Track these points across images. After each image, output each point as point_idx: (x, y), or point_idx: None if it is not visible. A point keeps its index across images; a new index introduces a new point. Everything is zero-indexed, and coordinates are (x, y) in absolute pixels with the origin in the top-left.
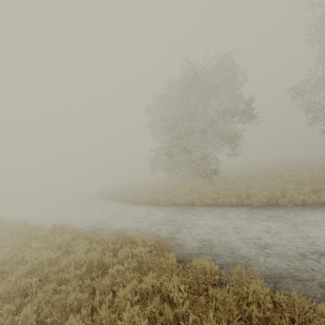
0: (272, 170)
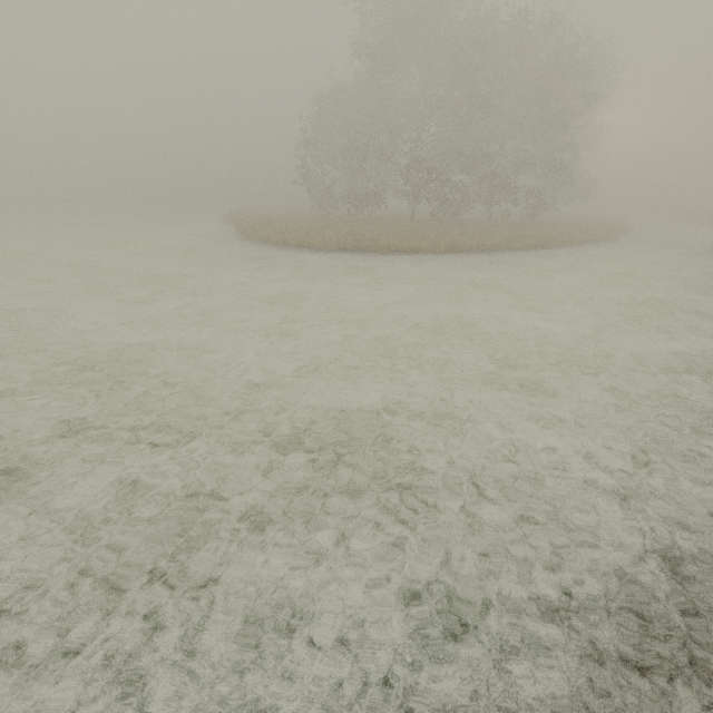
0: (477, 215)
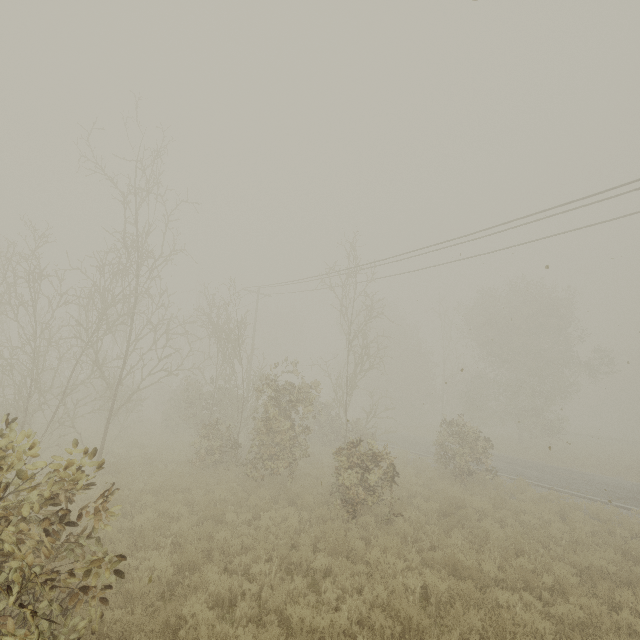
0: None
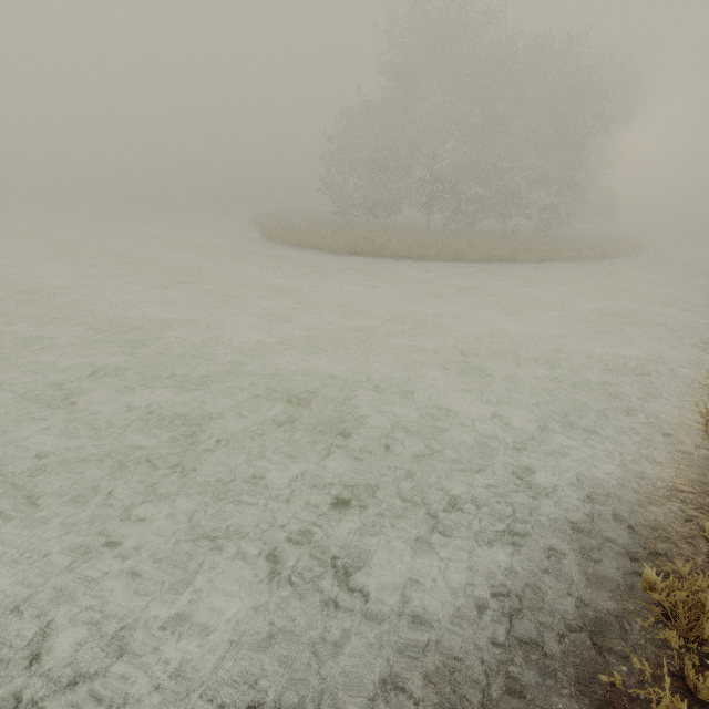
0: (494, 228)
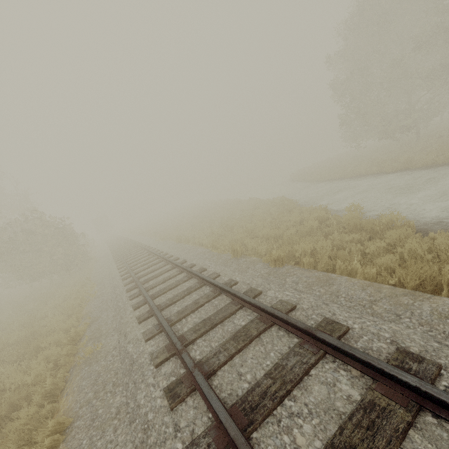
0: None
